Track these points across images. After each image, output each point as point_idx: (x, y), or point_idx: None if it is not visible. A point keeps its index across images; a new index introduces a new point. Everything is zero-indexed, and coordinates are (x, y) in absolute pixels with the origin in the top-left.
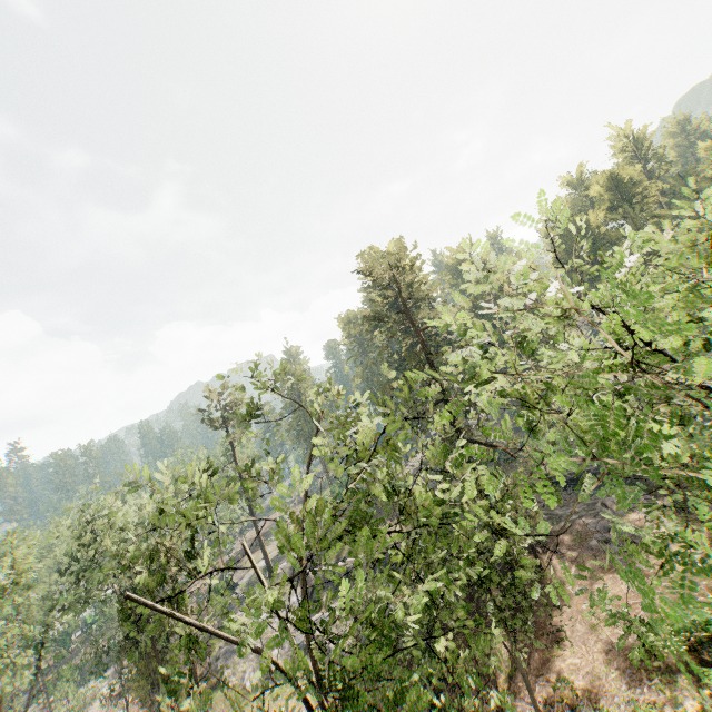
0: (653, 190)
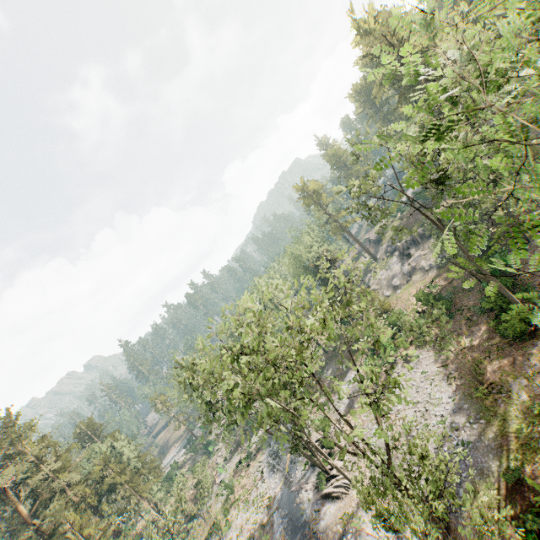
0: None
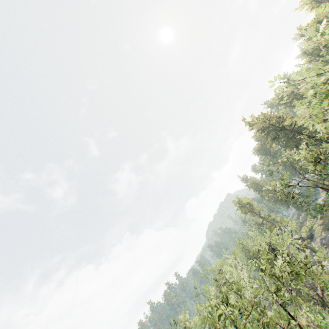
0: None
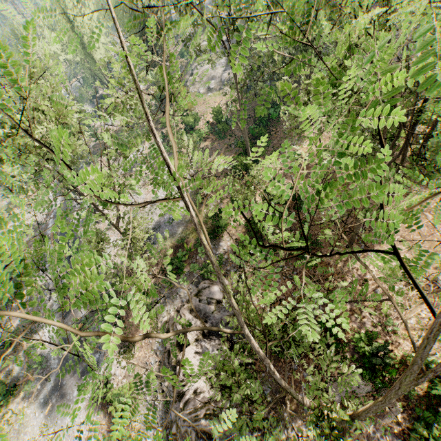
0: None
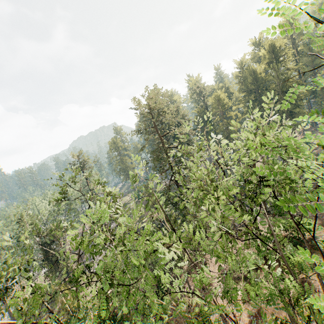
0: (290, 54)
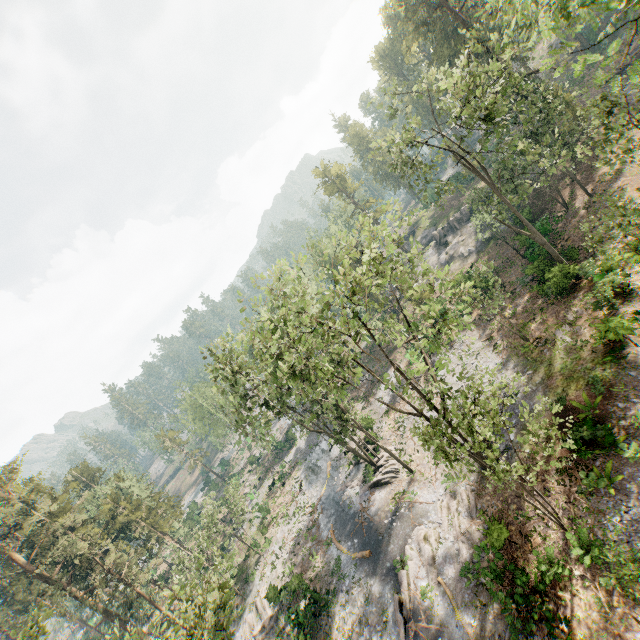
0: None
